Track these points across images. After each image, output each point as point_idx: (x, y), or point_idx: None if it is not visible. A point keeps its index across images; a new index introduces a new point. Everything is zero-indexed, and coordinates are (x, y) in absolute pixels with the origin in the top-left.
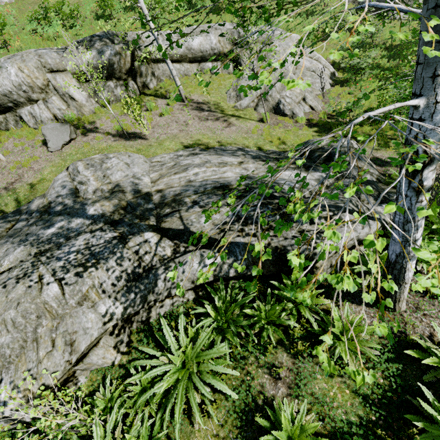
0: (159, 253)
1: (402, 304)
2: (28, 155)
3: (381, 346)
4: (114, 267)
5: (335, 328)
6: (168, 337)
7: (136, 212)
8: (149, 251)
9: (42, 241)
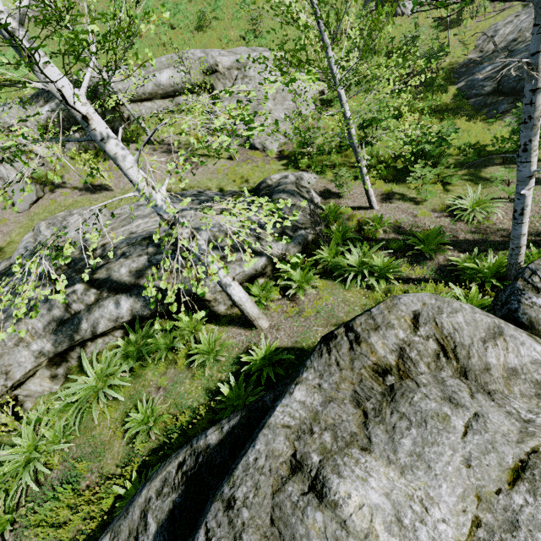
0: (85, 300)
1: (259, 323)
2: None
3: (237, 355)
4: (45, 315)
5: (203, 345)
6: (85, 365)
7: (77, 267)
8: (76, 300)
9: None
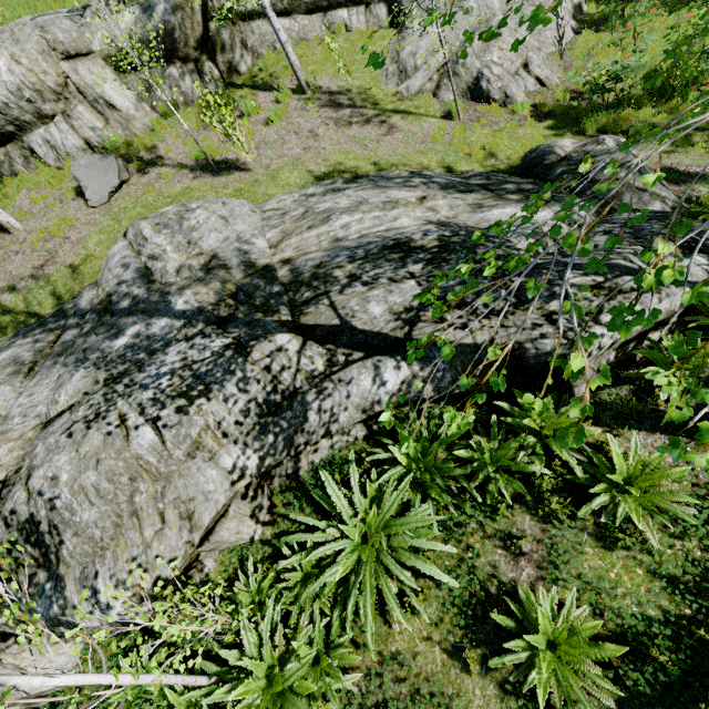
0: (305, 367)
1: None
2: (57, 216)
3: (696, 498)
4: (235, 396)
5: (616, 474)
6: (336, 500)
7: (254, 301)
8: (288, 366)
9: (111, 360)
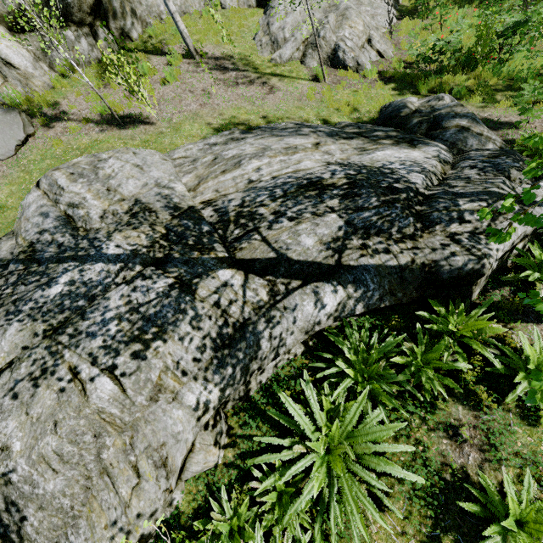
0: (251, 299)
1: None
2: None
3: None
4: (190, 334)
5: (530, 363)
6: (299, 418)
7: (187, 241)
8: (235, 300)
9: (48, 310)
